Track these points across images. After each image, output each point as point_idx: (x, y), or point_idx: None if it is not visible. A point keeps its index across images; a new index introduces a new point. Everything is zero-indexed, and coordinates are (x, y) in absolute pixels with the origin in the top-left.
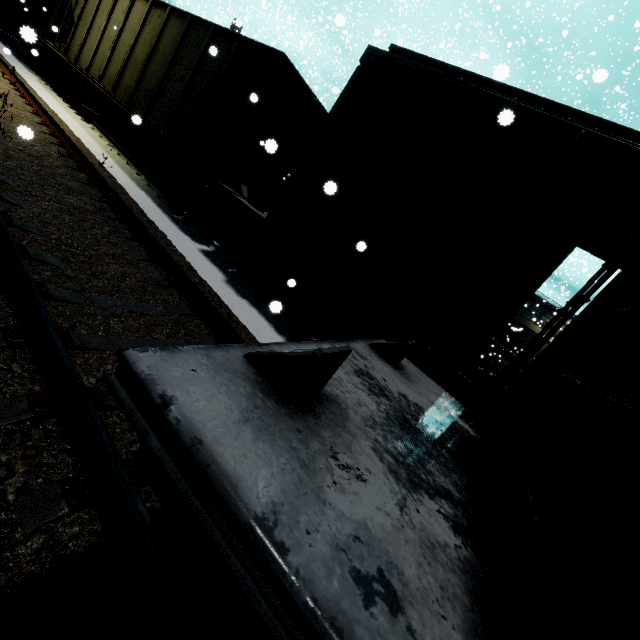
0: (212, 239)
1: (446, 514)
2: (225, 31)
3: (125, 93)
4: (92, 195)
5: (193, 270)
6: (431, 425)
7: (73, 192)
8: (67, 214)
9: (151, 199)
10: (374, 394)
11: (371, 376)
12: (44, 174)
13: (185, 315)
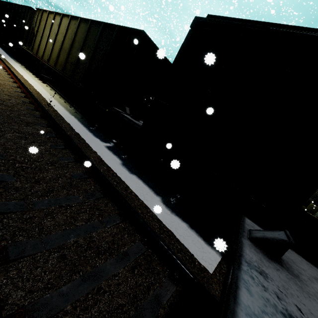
0: (112, 139)
1: None
2: (109, 25)
3: (60, 66)
4: (42, 124)
5: (102, 161)
6: None
7: (30, 124)
8: (24, 139)
9: (77, 120)
10: None
11: None
12: (13, 116)
13: (98, 198)
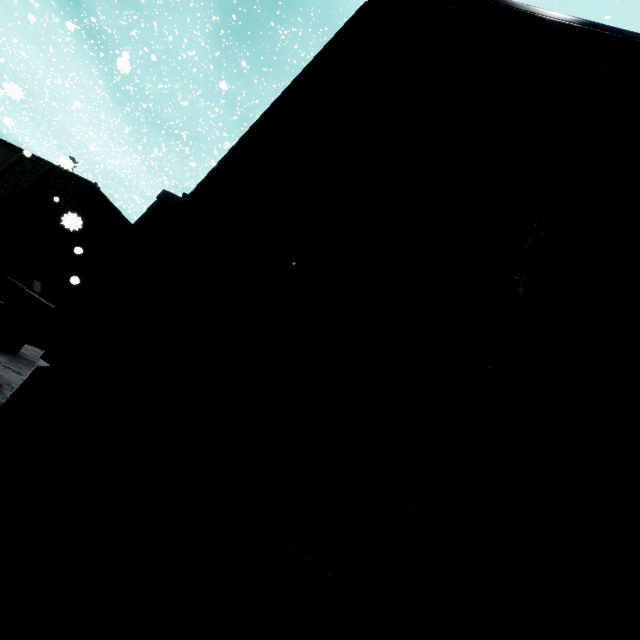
0: None
1: None
2: (36, 157)
3: None
4: None
5: None
6: None
7: None
8: None
9: None
10: None
11: None
12: None
13: None
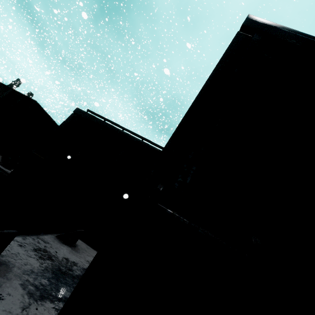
0: None
1: (58, 308)
2: (3, 85)
3: None
4: None
5: None
6: (78, 270)
7: None
8: None
9: None
10: (42, 259)
11: (46, 251)
12: None
13: None
